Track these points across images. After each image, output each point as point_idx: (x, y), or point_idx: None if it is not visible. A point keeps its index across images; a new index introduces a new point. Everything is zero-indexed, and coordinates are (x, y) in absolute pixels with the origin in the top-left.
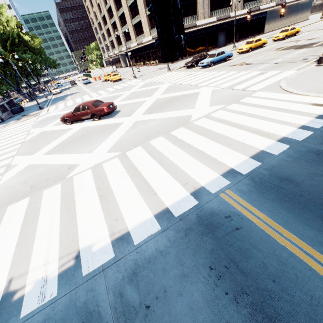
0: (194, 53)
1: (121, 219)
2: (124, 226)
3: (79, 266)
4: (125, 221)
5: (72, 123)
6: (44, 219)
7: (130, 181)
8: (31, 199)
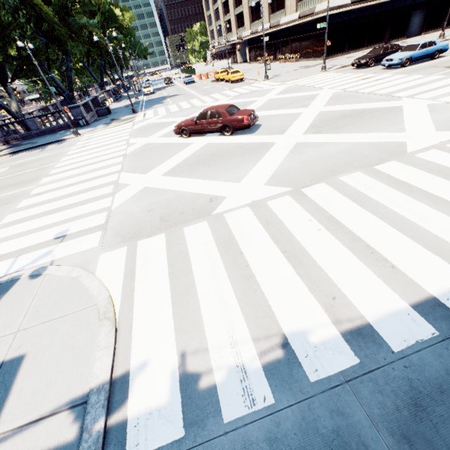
0: (363, 45)
1: (342, 298)
2: (356, 313)
3: (295, 363)
4: (354, 304)
5: (189, 136)
6: (201, 271)
7: (333, 238)
8: (167, 236)
